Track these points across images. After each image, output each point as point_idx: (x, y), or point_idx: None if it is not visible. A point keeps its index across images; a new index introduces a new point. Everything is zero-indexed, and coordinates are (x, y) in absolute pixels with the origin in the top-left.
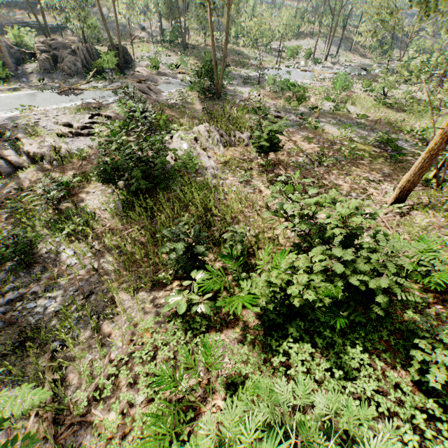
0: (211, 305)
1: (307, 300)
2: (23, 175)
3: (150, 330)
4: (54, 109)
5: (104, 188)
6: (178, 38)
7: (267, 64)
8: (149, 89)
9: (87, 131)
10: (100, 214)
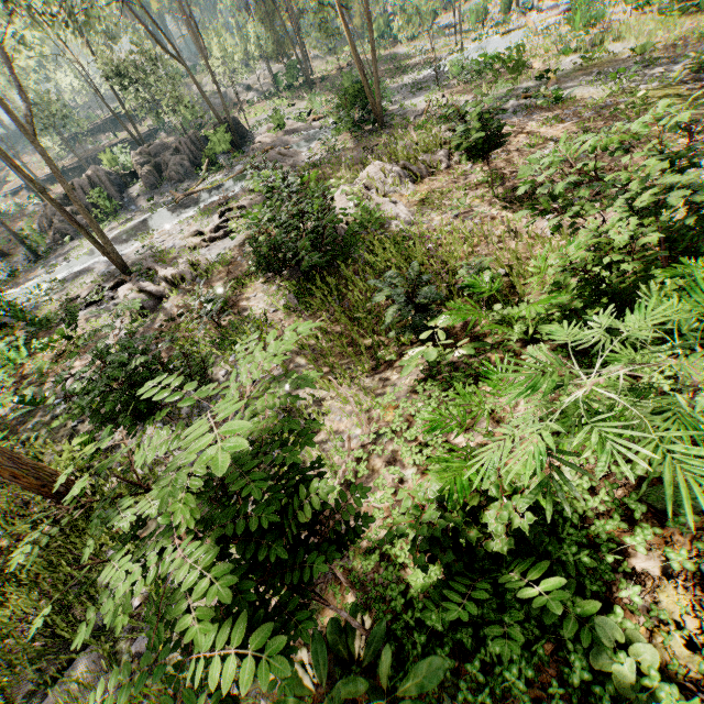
0: (473, 345)
1: (639, 274)
2: (168, 305)
3: (393, 403)
4: (176, 224)
5: (266, 287)
6: (298, 80)
7: (441, 52)
8: (281, 156)
9: (223, 232)
10: (272, 317)
